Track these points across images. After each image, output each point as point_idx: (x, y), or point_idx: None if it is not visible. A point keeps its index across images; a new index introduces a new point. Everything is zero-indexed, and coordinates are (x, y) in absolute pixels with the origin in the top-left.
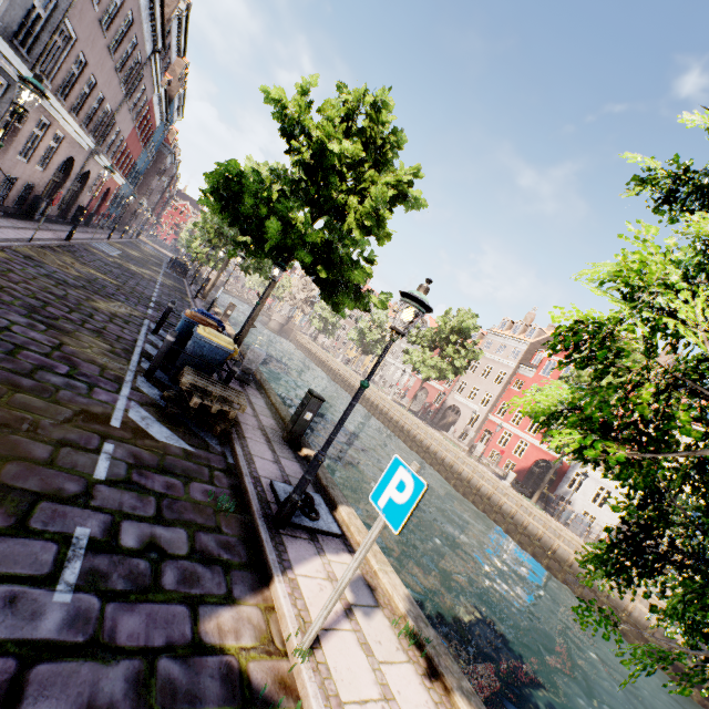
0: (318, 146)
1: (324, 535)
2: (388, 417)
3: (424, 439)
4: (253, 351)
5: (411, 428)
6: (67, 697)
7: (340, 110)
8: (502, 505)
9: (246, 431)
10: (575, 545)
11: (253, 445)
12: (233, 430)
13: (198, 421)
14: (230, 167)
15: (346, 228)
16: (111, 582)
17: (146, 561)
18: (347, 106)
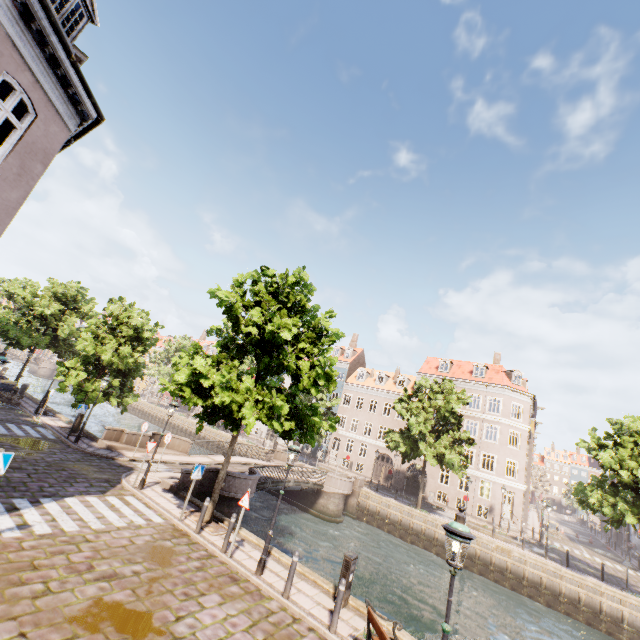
0: (42, 310)
1: (50, 416)
2: (144, 413)
3: (165, 417)
4: (24, 385)
5: (158, 414)
6: (4, 417)
7: (52, 290)
8: (201, 434)
9: (25, 405)
10: (225, 437)
11: (28, 407)
12: (20, 405)
13: (8, 403)
14: (3, 321)
15: (59, 334)
16: (3, 414)
17: (8, 414)
18: (54, 289)
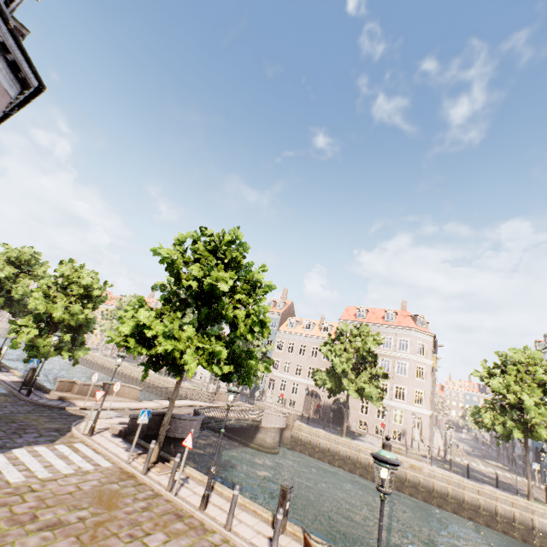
0: None
1: (3, 372)
2: (98, 365)
3: (117, 368)
4: None
5: (110, 365)
6: None
7: (5, 254)
8: (150, 382)
9: None
10: (172, 383)
11: None
12: None
13: None
14: None
15: (13, 295)
16: None
17: None
18: (8, 254)
